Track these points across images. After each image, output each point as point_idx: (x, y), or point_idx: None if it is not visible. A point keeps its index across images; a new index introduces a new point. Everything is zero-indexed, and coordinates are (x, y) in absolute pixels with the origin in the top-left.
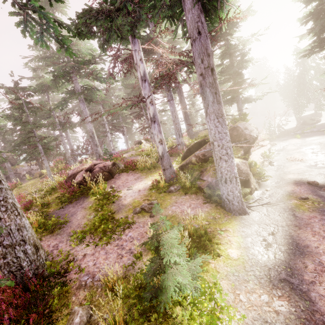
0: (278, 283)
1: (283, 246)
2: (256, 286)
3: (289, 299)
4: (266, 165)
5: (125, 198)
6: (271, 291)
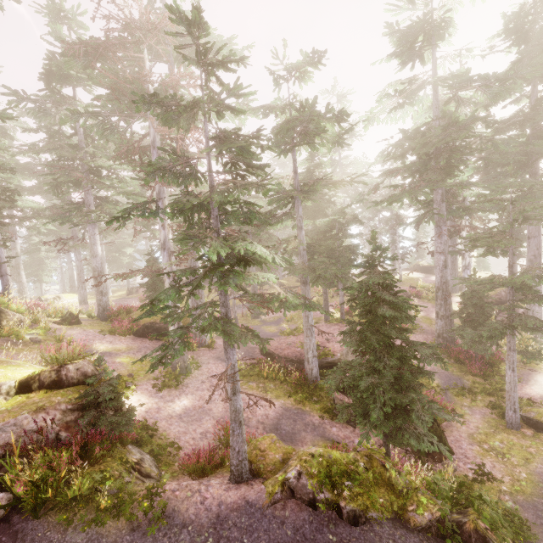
0: None
1: None
2: None
3: None
4: None
5: None
6: None
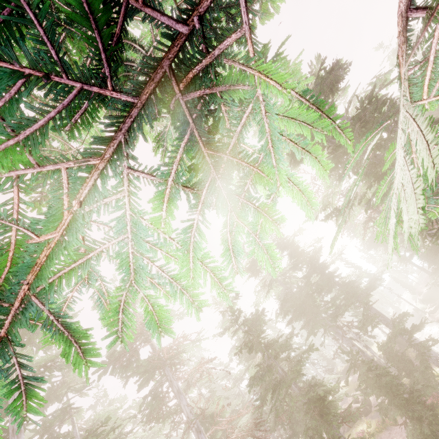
0: None
1: None
2: None
3: None
4: None
5: None
6: None
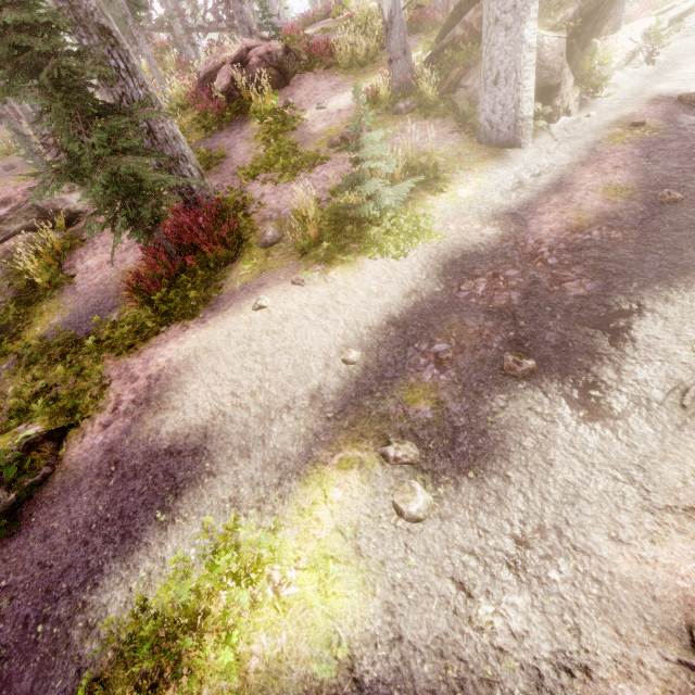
0: (502, 216)
1: (540, 187)
2: (474, 219)
3: (504, 226)
4: (637, 64)
5: (313, 124)
6: (489, 222)
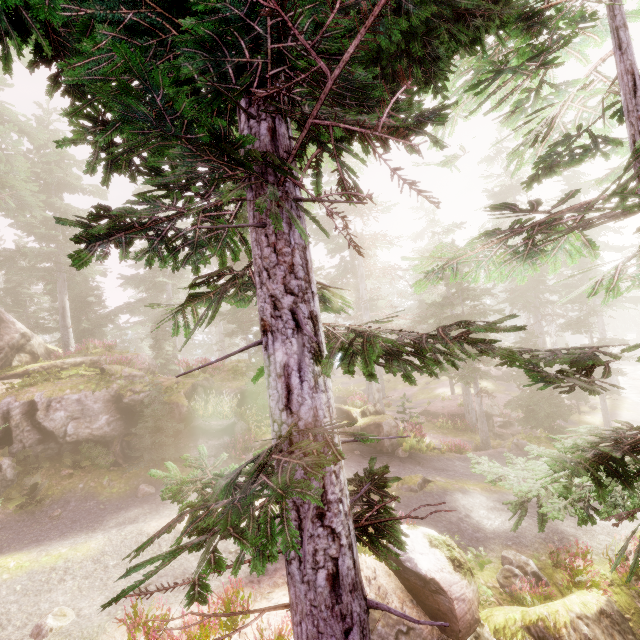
0: None
1: None
2: None
3: None
4: None
5: None
6: None
